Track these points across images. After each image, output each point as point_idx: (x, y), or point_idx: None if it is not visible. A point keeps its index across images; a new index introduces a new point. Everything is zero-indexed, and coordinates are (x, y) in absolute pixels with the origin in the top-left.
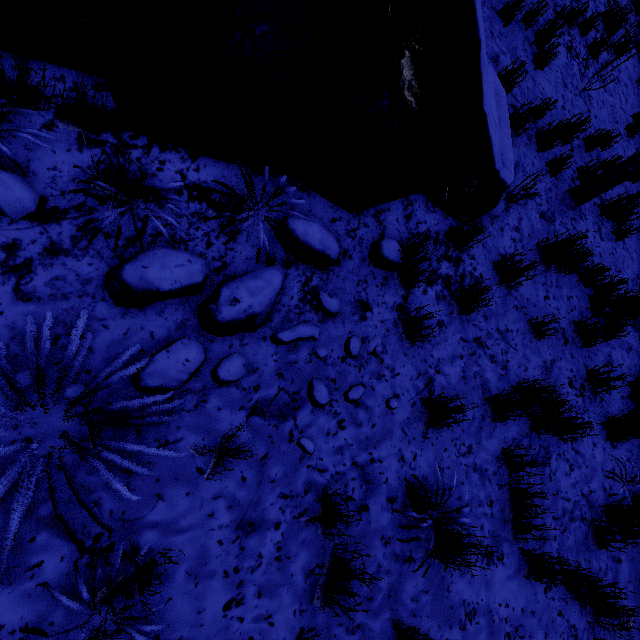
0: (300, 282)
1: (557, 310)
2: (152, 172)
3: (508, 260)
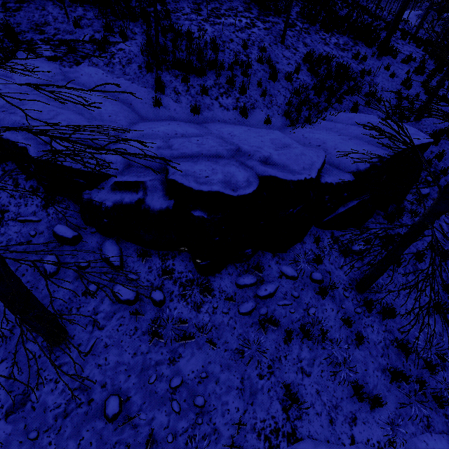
0: (431, 200)
1: (448, 149)
2: (407, 208)
3: (437, 155)
